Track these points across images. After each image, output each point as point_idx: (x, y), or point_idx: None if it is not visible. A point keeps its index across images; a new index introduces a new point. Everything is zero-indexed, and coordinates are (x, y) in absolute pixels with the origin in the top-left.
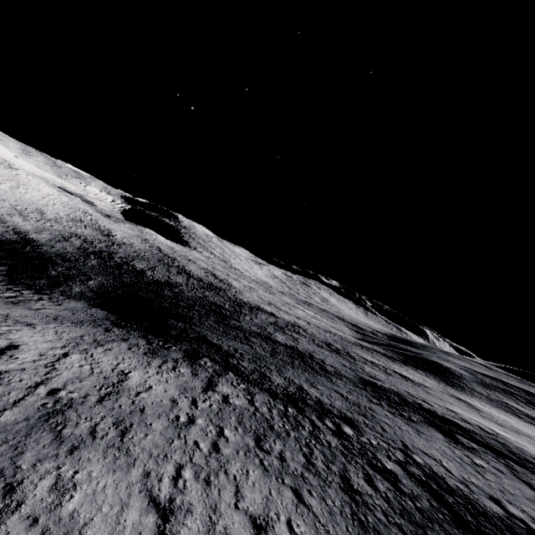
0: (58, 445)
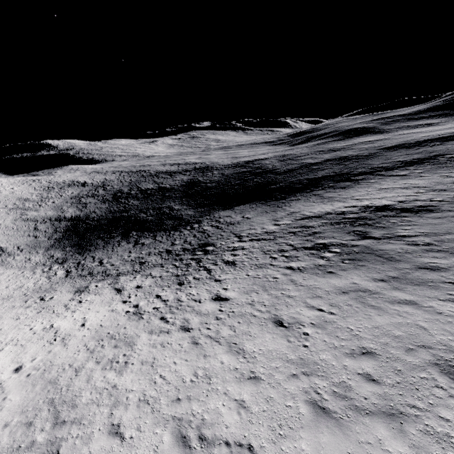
0: None
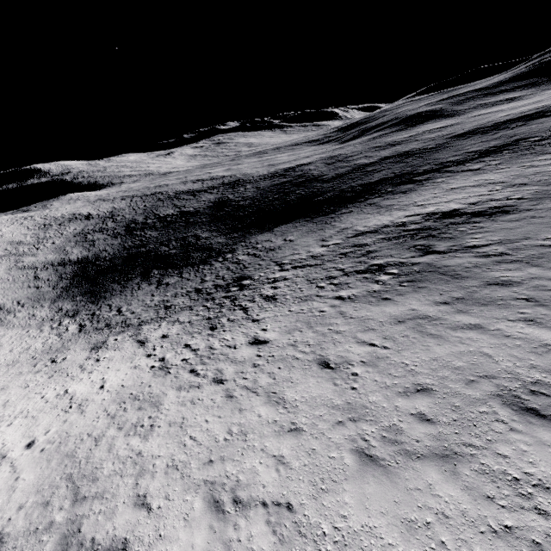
0: None
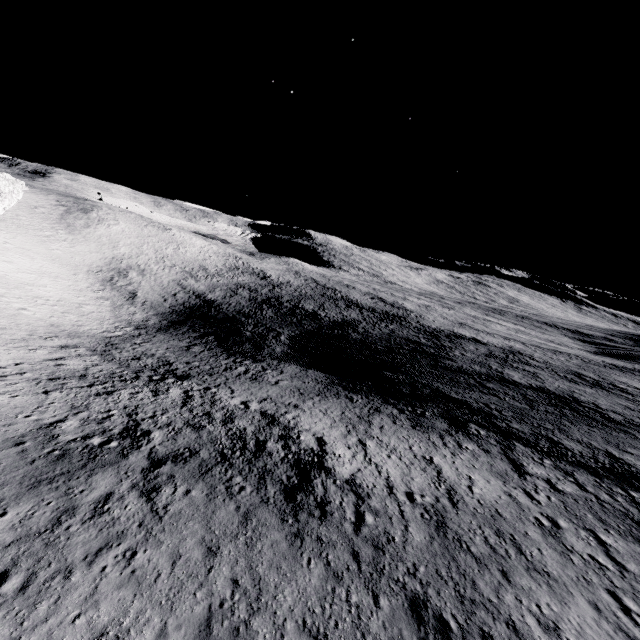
0: (488, 570)
